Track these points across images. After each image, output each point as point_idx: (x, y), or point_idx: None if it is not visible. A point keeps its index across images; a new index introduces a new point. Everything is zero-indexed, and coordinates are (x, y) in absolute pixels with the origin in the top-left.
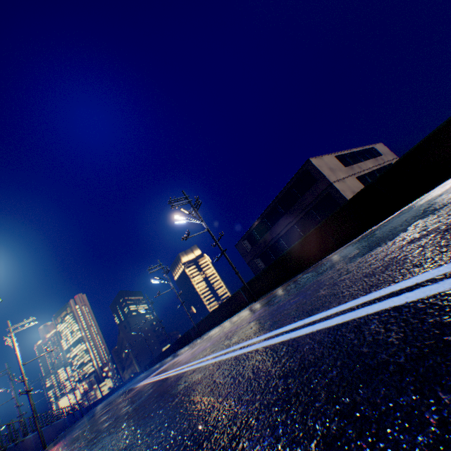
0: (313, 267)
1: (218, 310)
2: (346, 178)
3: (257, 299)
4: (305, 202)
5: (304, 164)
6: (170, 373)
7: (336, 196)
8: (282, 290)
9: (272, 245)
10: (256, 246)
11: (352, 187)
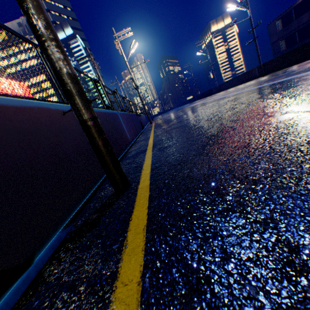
0: (308, 61)
1: (235, 79)
2: None
3: (264, 76)
4: None
5: None
6: (216, 99)
7: None
8: (279, 73)
9: (303, 28)
10: (287, 28)
11: None
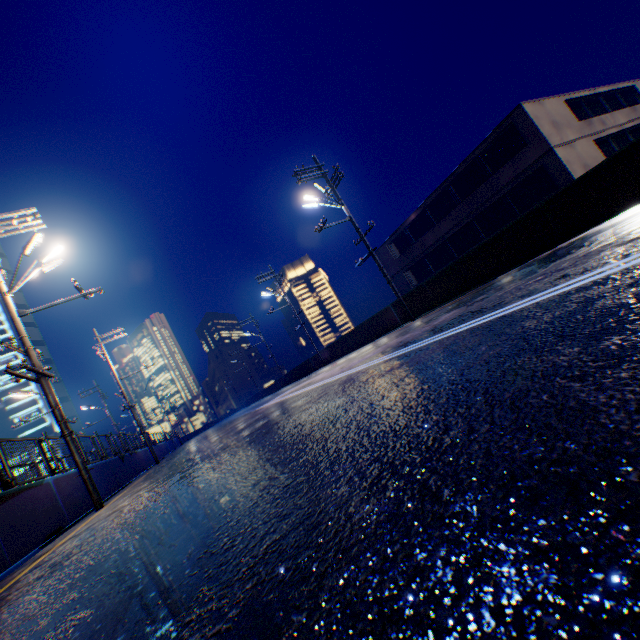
0: (521, 267)
1: (353, 333)
2: (576, 141)
3: (415, 319)
4: (499, 183)
5: (509, 114)
6: (327, 381)
7: (555, 171)
8: (472, 296)
9: (432, 252)
10: (408, 254)
11: (584, 158)
